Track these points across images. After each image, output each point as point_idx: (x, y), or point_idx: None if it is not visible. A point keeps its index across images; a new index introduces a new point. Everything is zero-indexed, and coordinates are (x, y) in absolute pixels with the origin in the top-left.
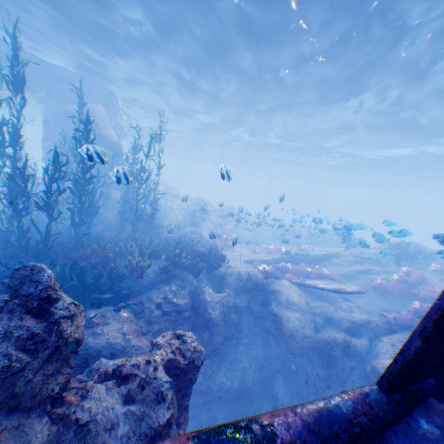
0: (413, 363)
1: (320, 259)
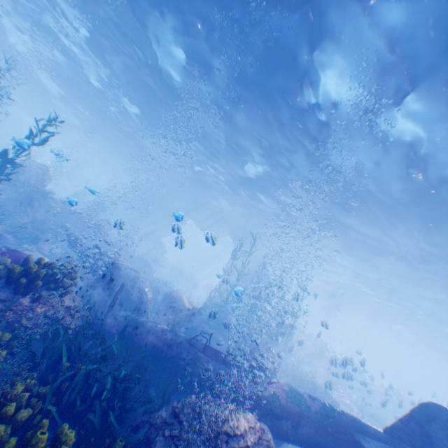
0: (394, 426)
1: None
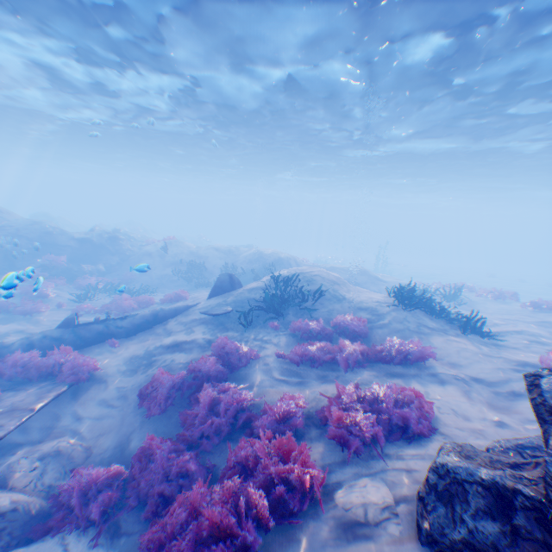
0: None
1: (146, 322)
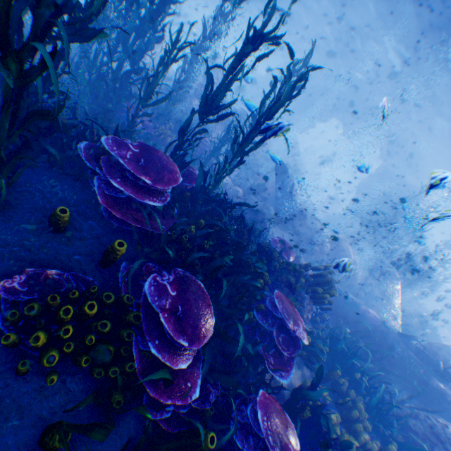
0: None
1: None
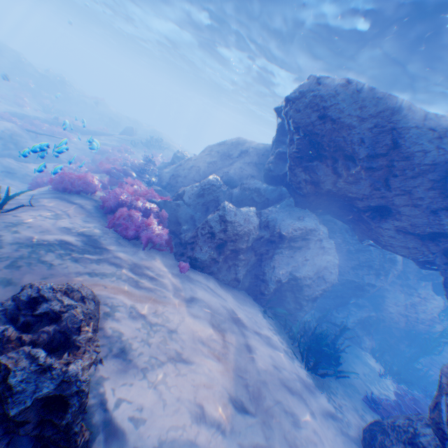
0: None
1: (90, 133)
